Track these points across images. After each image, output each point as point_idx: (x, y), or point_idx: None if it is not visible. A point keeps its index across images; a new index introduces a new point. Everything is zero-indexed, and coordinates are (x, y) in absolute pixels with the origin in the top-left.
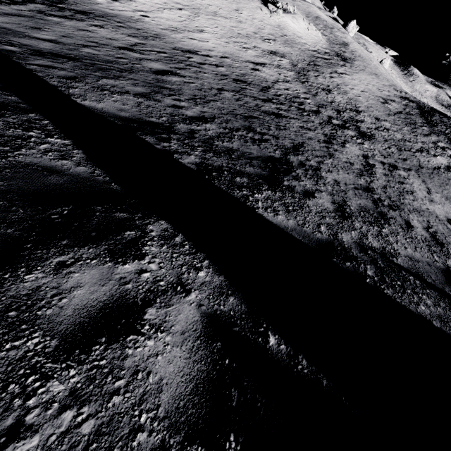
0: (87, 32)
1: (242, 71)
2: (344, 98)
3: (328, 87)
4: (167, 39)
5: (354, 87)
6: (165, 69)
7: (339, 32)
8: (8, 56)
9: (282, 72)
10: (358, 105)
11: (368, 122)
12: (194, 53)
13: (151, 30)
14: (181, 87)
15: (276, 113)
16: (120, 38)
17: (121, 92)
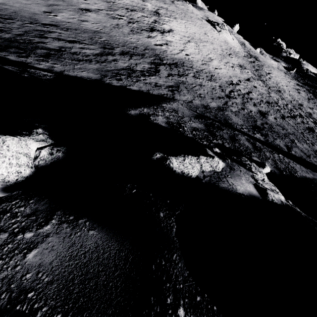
0: (204, 87)
1: (257, 92)
2: (288, 95)
3: (277, 88)
4: (214, 74)
5: (282, 84)
6: (257, 109)
7: (236, 34)
8: (277, 147)
9: (258, 83)
10: (296, 99)
11: (312, 112)
12: (235, 84)
13: (203, 69)
14: (287, 127)
15: (308, 127)
16: (212, 85)
17: (316, 154)
